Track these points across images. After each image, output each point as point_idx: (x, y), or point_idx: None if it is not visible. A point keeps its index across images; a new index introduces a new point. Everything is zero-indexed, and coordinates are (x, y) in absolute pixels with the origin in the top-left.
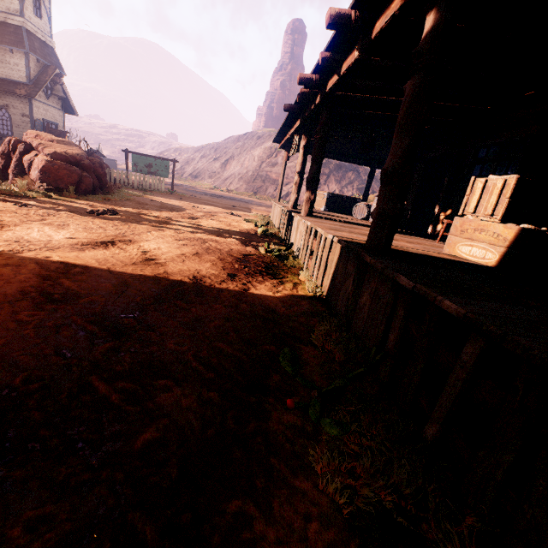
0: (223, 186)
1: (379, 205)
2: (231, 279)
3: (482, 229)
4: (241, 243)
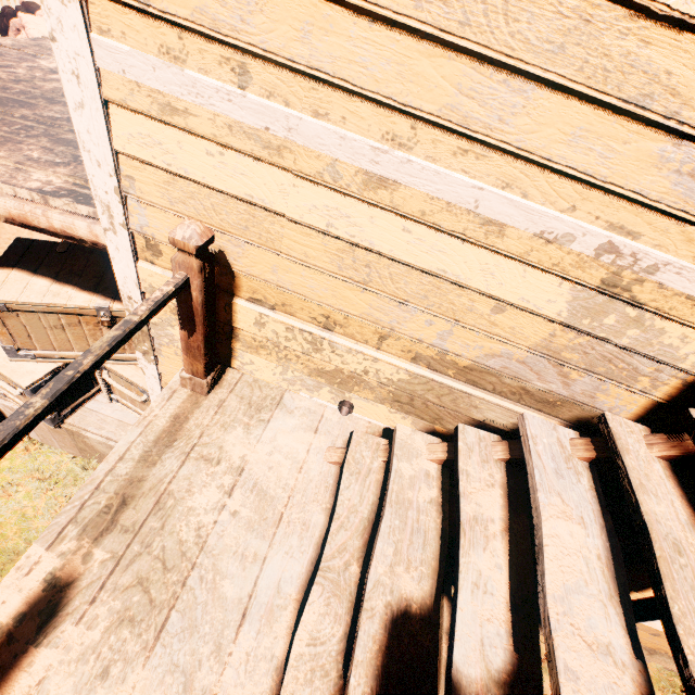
0: None
1: None
2: None
3: None
4: None
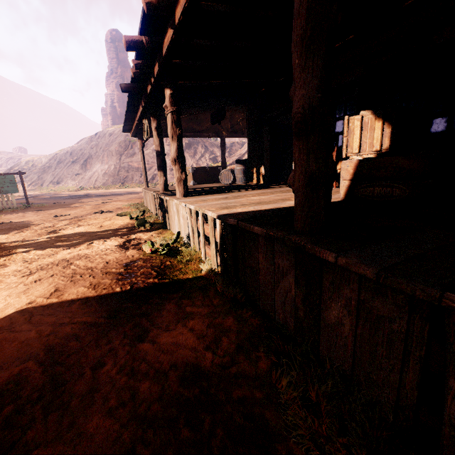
0: (89, 184)
1: (303, 166)
2: (114, 323)
3: (379, 167)
4: (118, 248)
